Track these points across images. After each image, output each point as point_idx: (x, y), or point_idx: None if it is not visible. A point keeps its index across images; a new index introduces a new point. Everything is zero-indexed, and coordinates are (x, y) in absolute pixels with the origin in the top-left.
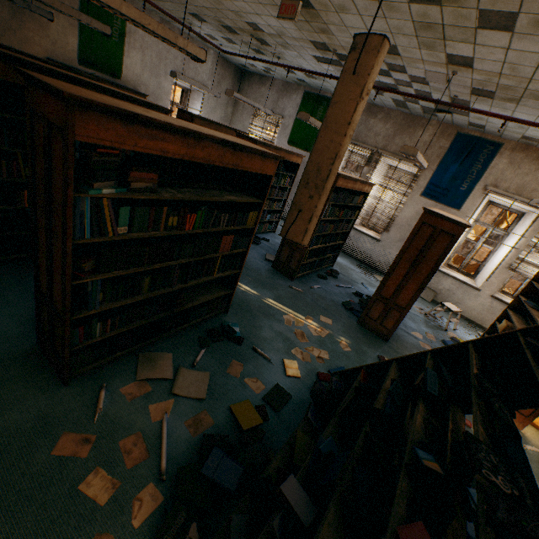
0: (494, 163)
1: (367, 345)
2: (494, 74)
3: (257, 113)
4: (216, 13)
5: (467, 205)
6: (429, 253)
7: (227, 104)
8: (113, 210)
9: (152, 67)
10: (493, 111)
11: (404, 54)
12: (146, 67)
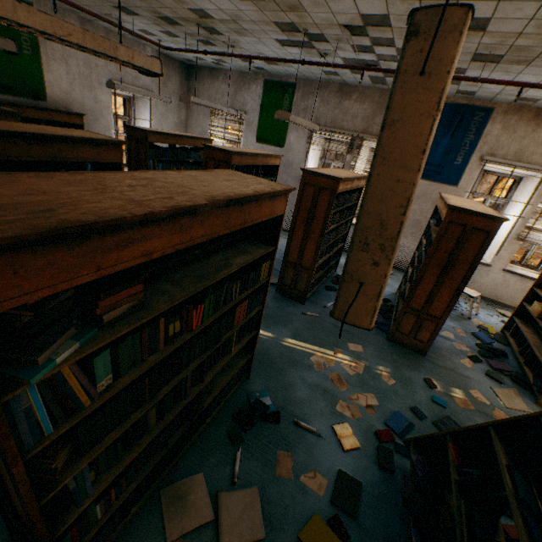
0: (488, 131)
1: (408, 368)
2: (512, 35)
3: (215, 112)
4: (150, 2)
5: (465, 180)
6: (462, 254)
7: (179, 106)
8: (82, 372)
9: (82, 79)
10: (492, 76)
11: (397, 24)
12: (74, 81)
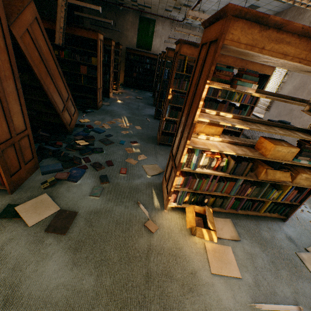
0: None
1: (139, 138)
2: None
3: None
4: (163, 2)
5: None
6: (173, 72)
7: None
8: None
9: (165, 43)
10: None
11: None
12: (162, 44)
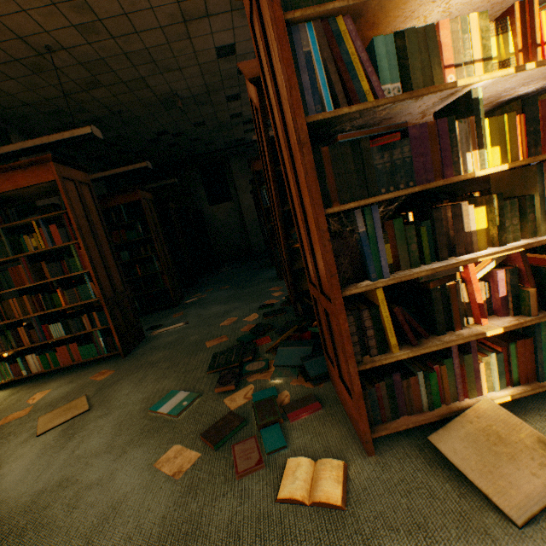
0: None
1: None
2: None
3: None
4: None
5: None
6: None
7: None
8: None
9: None
10: None
11: None
12: None
